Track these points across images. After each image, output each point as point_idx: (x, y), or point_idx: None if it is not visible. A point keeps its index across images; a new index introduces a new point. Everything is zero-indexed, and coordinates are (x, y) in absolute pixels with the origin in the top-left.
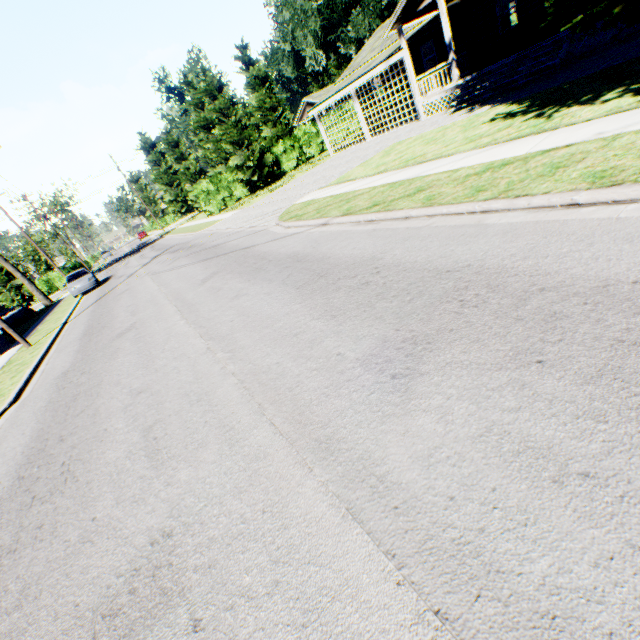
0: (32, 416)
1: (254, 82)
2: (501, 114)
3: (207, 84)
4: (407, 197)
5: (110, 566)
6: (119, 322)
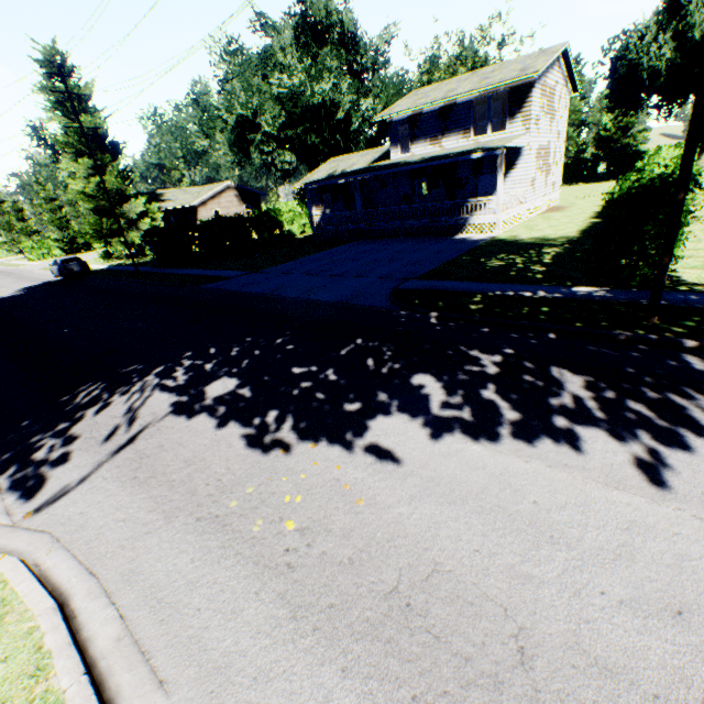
0: None
1: None
2: None
3: (46, 196)
4: None
5: None
6: None
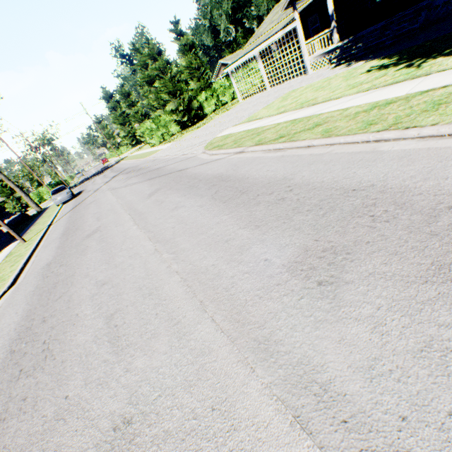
0: (23, 298)
1: (184, 48)
2: (375, 66)
3: (150, 50)
4: (307, 130)
5: (79, 447)
6: (88, 225)
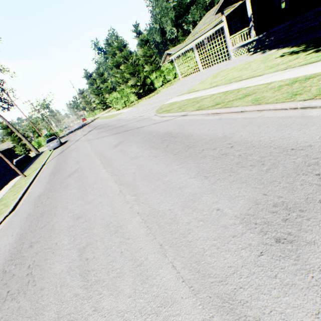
0: (18, 223)
1: (141, 43)
2: (287, 52)
3: (118, 43)
4: (239, 99)
5: None
6: (70, 167)
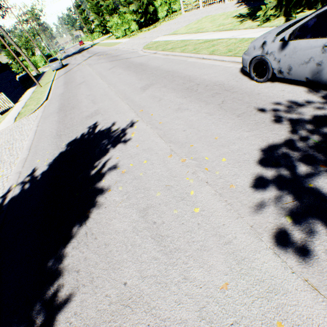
0: (56, 102)
1: None
2: (240, 14)
3: None
4: (180, 48)
5: (87, 114)
6: (78, 80)
